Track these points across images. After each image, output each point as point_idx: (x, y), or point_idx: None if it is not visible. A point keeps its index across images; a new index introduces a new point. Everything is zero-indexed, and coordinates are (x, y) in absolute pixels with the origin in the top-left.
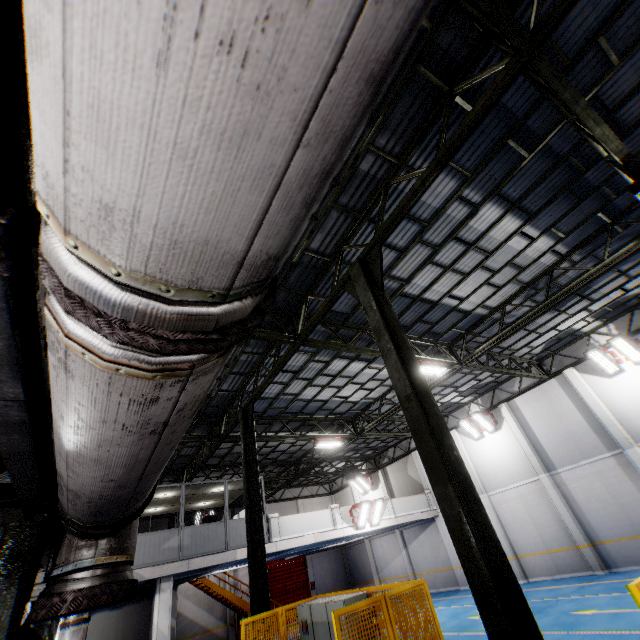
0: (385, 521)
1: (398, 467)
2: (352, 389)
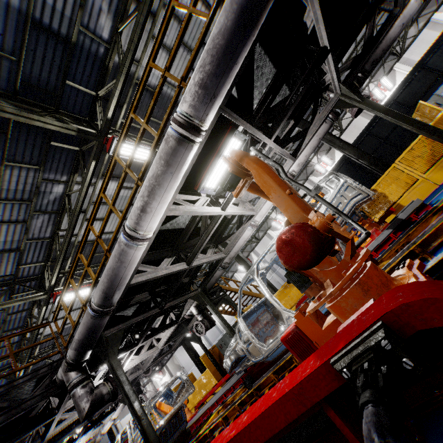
0: None
1: (171, 362)
2: None
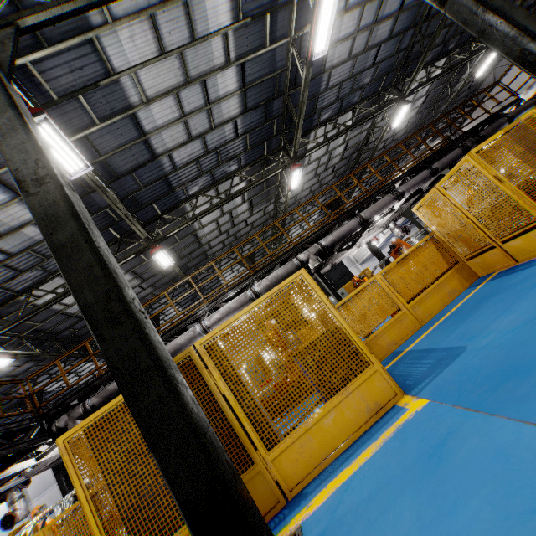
0: None
1: None
2: None
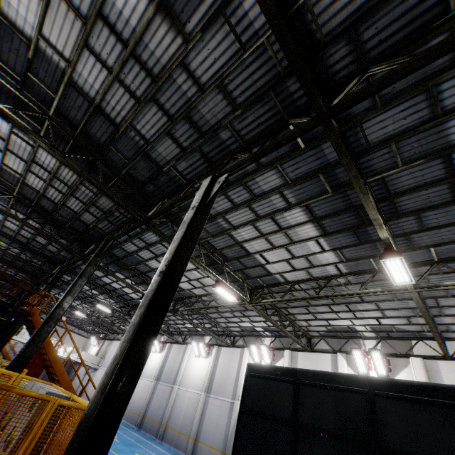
0: (71, 356)
1: (108, 343)
2: (75, 303)
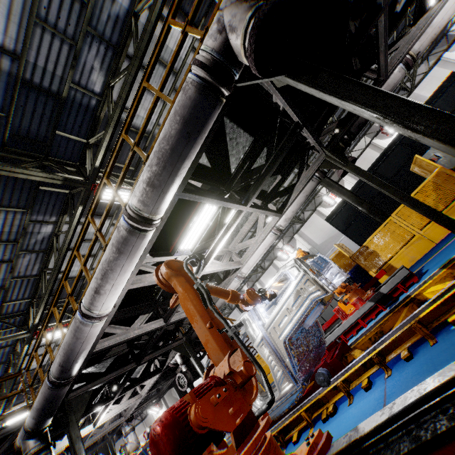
0: None
1: (168, 394)
2: None
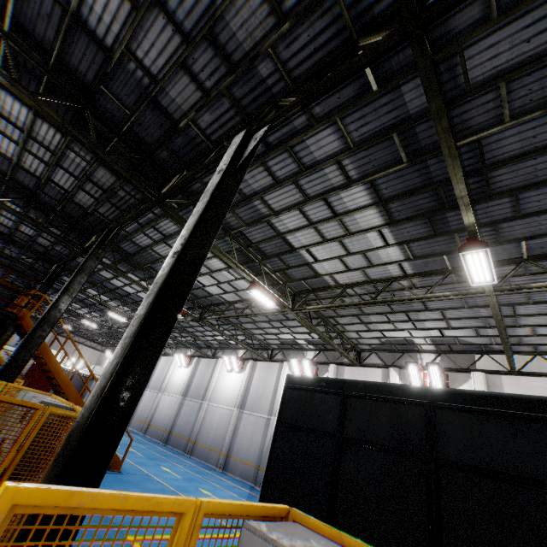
0: (84, 371)
1: None
2: (83, 312)
